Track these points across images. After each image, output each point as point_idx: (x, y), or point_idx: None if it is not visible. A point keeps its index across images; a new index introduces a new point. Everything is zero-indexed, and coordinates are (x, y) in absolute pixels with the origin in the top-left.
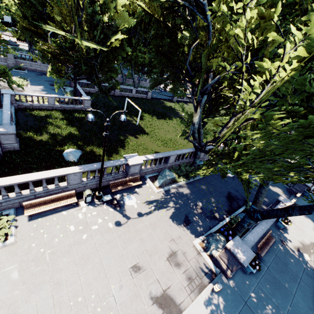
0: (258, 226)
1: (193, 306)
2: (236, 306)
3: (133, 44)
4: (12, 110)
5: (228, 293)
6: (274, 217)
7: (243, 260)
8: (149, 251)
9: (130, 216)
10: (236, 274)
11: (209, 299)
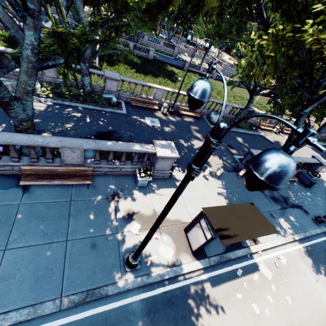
0: (32, 135)
1: None
2: None
3: None
4: None
5: None
6: None
7: None
8: None
9: None
10: None
11: None
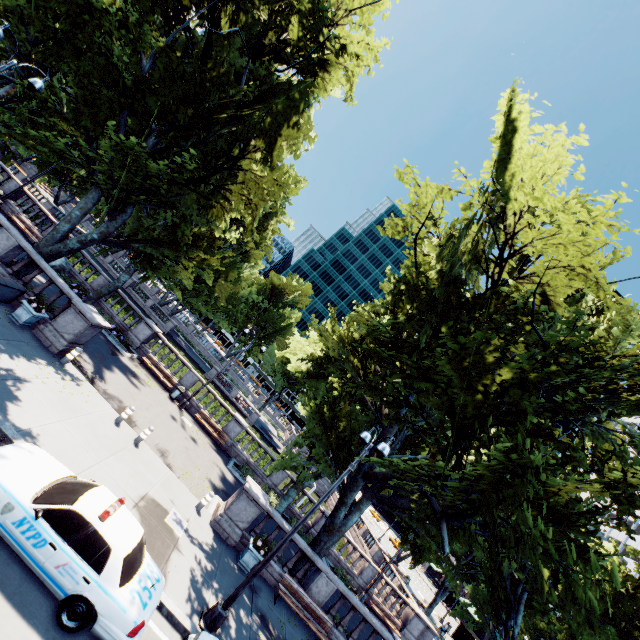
0: None
1: None
2: None
3: None
4: None
5: None
6: None
7: None
8: None
9: None
10: None
11: None
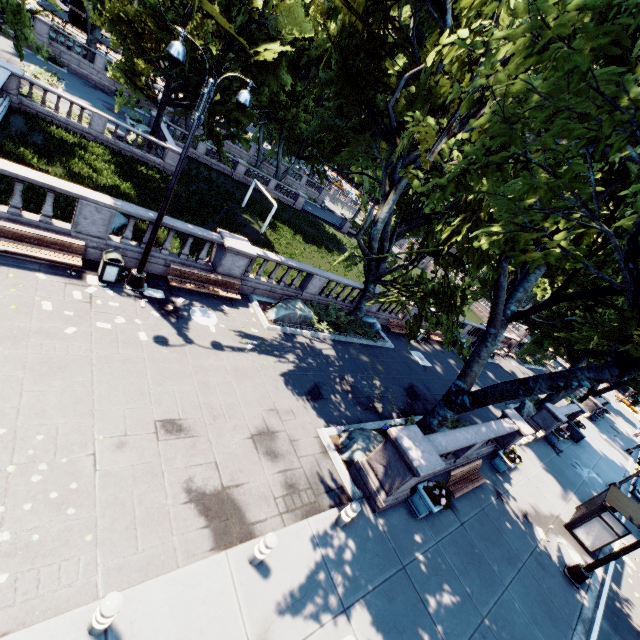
0: (459, 431)
1: (284, 536)
2: (381, 566)
3: (296, 94)
4: (3, 103)
5: (369, 538)
6: (497, 398)
7: (418, 463)
8: (216, 410)
9: (194, 340)
10: (396, 512)
11: (324, 533)
